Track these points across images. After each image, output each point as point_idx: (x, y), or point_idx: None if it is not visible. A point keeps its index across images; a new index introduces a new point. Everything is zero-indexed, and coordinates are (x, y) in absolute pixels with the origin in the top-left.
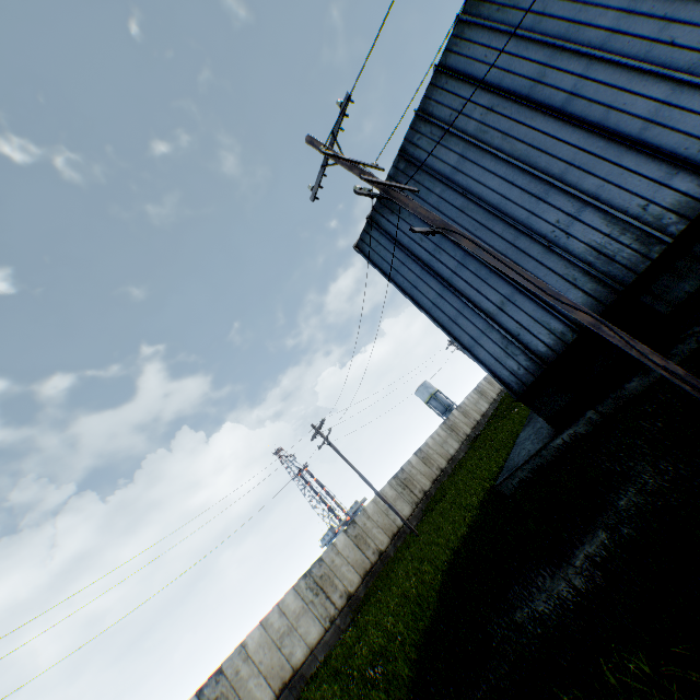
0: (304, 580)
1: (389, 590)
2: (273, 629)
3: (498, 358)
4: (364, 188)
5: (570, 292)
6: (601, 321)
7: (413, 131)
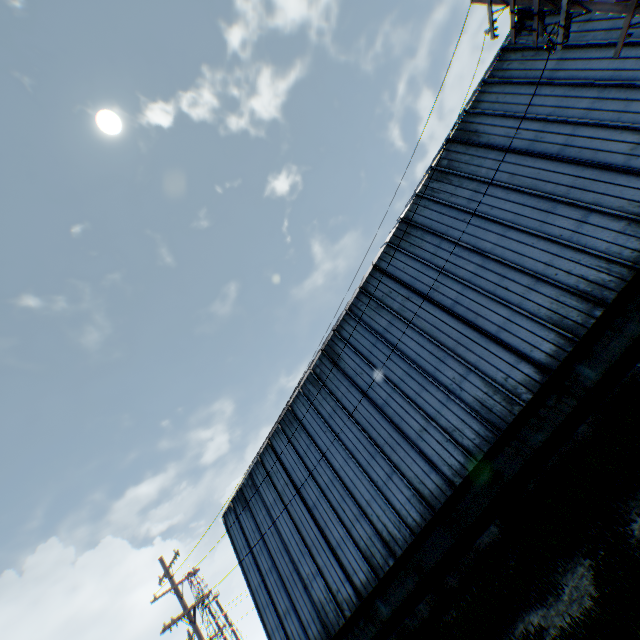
0: None
1: None
2: None
3: None
4: (171, 617)
5: (312, 624)
6: None
7: (257, 466)
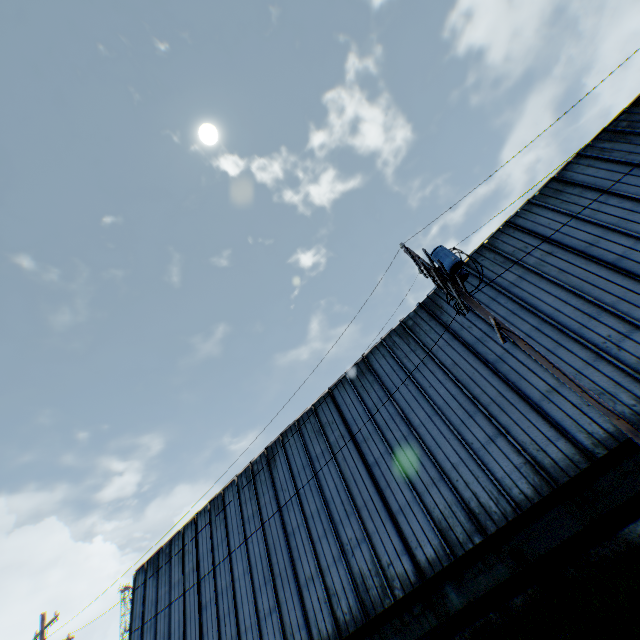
0: None
1: None
2: None
3: None
4: None
5: None
6: None
7: (178, 536)
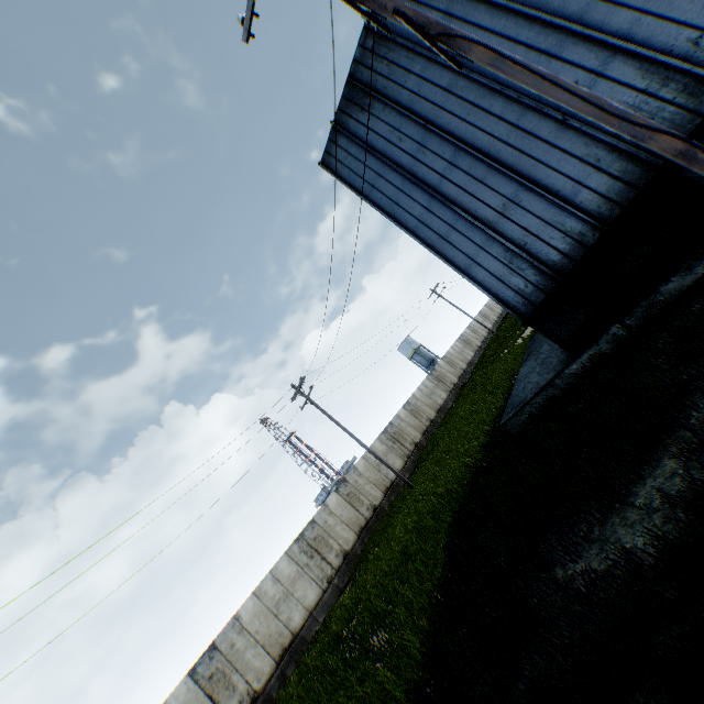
0: (297, 544)
1: (388, 546)
2: (268, 597)
3: (500, 276)
4: None
5: (591, 179)
6: (696, 145)
7: None
